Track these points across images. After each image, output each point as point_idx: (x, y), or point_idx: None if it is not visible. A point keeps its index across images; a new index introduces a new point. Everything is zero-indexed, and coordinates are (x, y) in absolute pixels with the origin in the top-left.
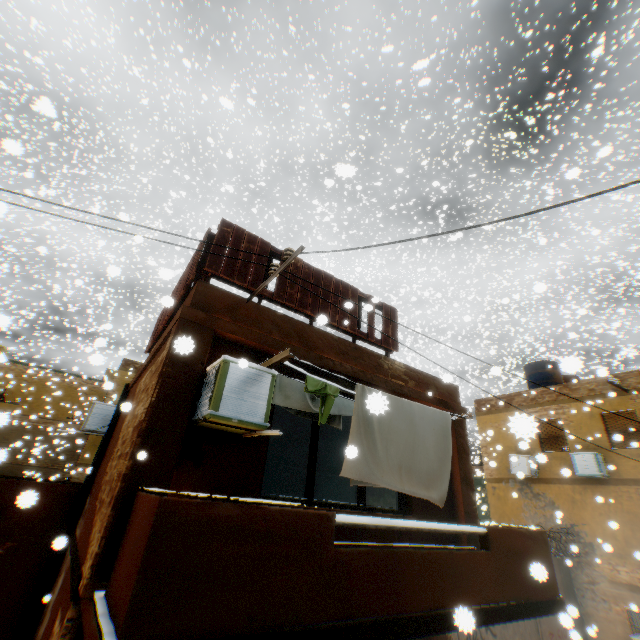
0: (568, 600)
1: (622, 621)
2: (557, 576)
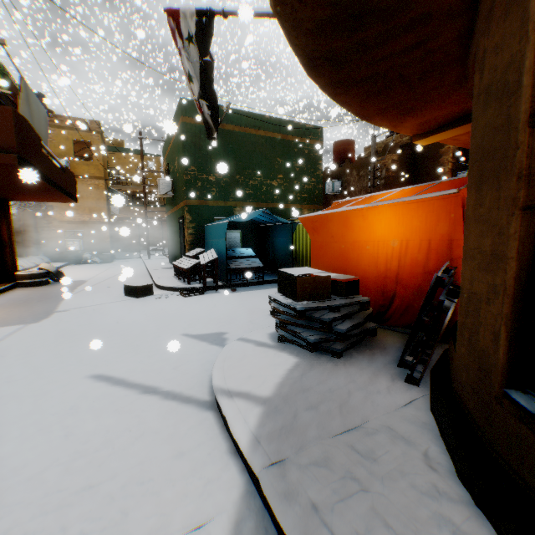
0: (37, 233)
1: (63, 237)
2: (35, 221)
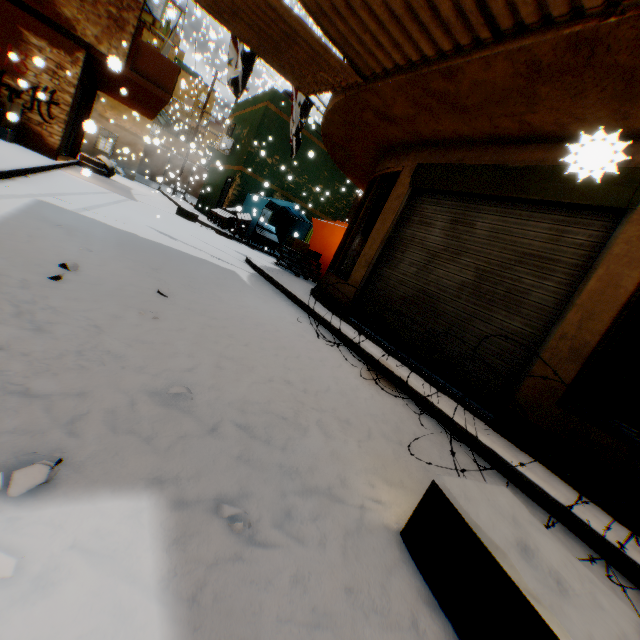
0: None
1: (97, 132)
2: None
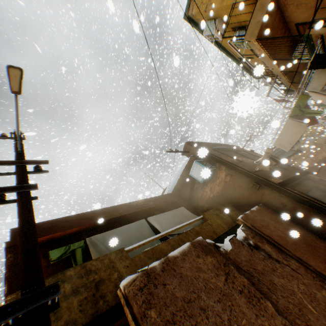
0: None
1: None
2: None
